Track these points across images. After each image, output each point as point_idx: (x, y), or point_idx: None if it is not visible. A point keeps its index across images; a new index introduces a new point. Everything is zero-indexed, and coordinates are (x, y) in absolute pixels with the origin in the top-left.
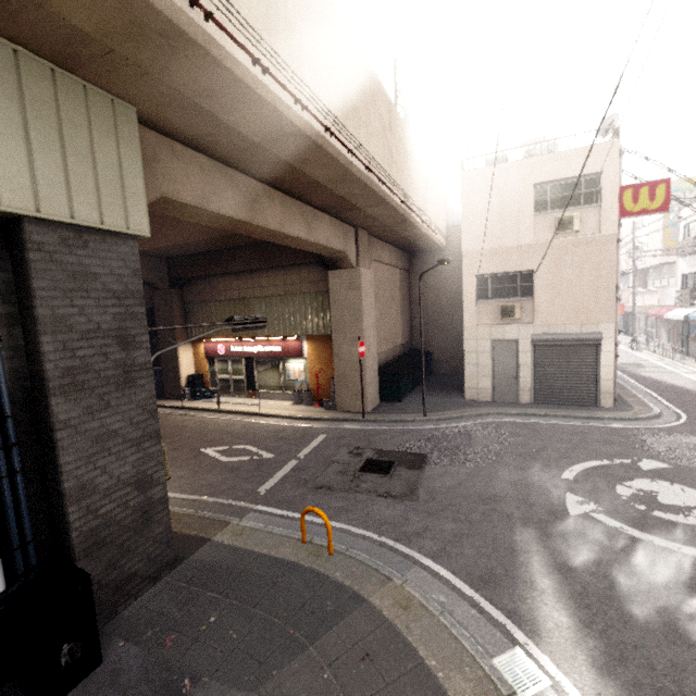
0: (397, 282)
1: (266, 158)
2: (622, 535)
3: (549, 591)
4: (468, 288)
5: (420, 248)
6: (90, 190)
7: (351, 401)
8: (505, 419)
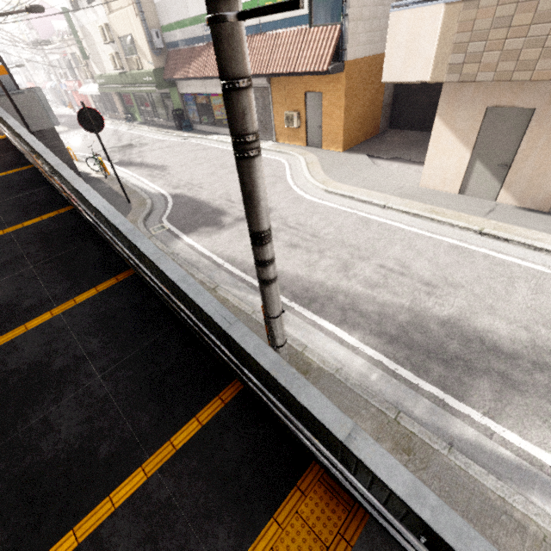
0: None
1: None
2: None
3: None
4: None
5: None
6: None
7: None
8: None
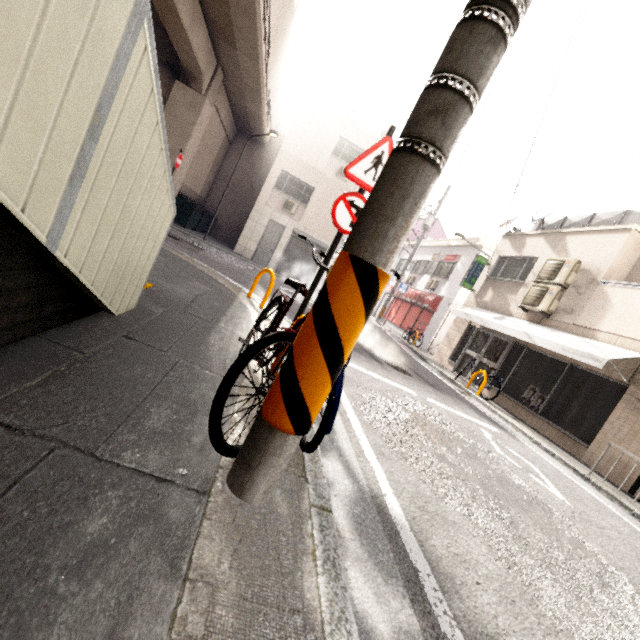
0: (220, 143)
1: None
2: (298, 302)
3: (263, 293)
4: (272, 176)
5: (249, 131)
6: None
7: None
8: (256, 267)
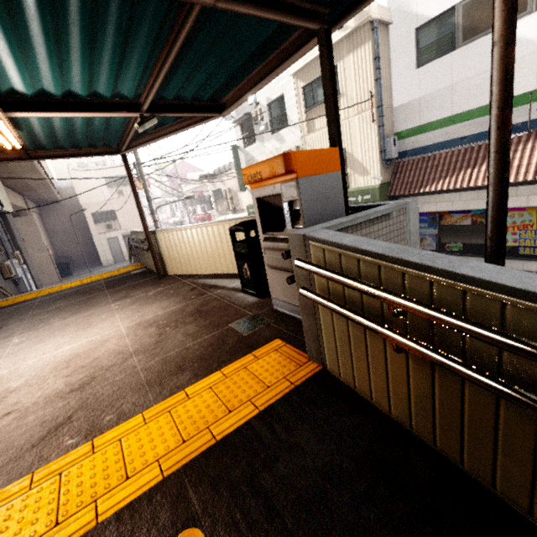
0: (39, 221)
1: (21, 182)
2: None
3: None
4: (89, 219)
5: (47, 201)
6: (7, 203)
7: (49, 279)
8: (123, 265)
